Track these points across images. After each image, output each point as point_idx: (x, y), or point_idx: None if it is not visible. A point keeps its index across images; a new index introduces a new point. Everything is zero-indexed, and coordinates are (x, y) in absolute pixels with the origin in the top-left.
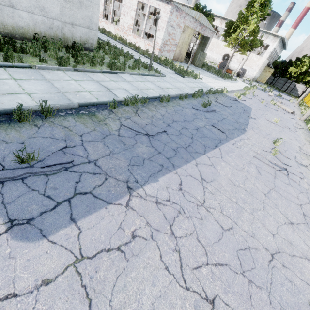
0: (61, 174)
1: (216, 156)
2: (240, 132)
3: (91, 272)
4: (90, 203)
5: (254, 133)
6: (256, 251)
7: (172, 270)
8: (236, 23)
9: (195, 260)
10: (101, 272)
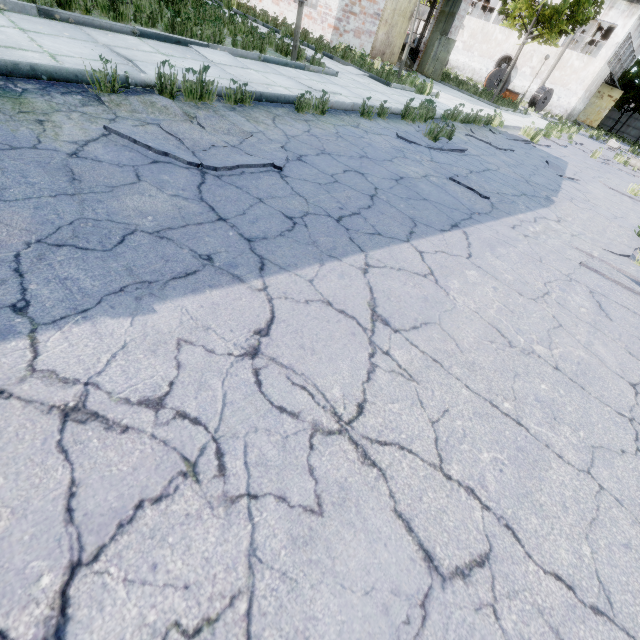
0: None
1: (451, 250)
2: (536, 203)
3: None
4: None
5: (577, 209)
6: None
7: None
8: None
9: None
10: None
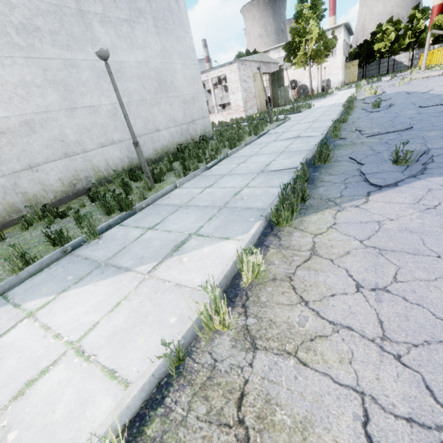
0: (437, 159)
1: None
2: None
3: None
4: None
5: None
6: None
7: None
8: (294, 41)
9: None
10: None
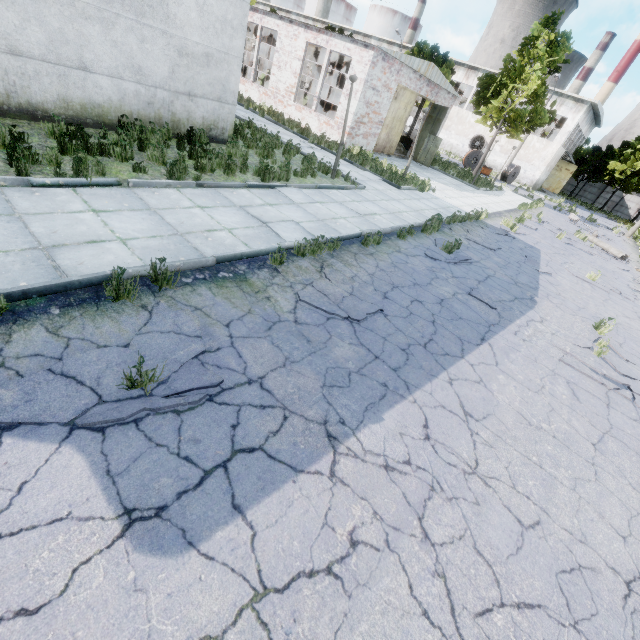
0: (203, 410)
1: (486, 361)
2: (525, 306)
3: (286, 623)
4: (263, 472)
5: (552, 308)
6: (595, 574)
7: (437, 617)
8: (499, 79)
9: (478, 596)
10: (305, 623)
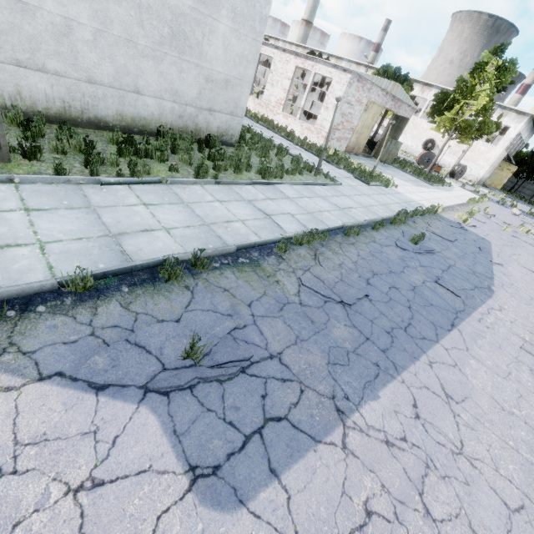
0: (238, 380)
1: (458, 346)
2: (484, 294)
3: None
4: (290, 440)
5: (508, 297)
6: None
7: None
8: (452, 95)
9: None
10: None
